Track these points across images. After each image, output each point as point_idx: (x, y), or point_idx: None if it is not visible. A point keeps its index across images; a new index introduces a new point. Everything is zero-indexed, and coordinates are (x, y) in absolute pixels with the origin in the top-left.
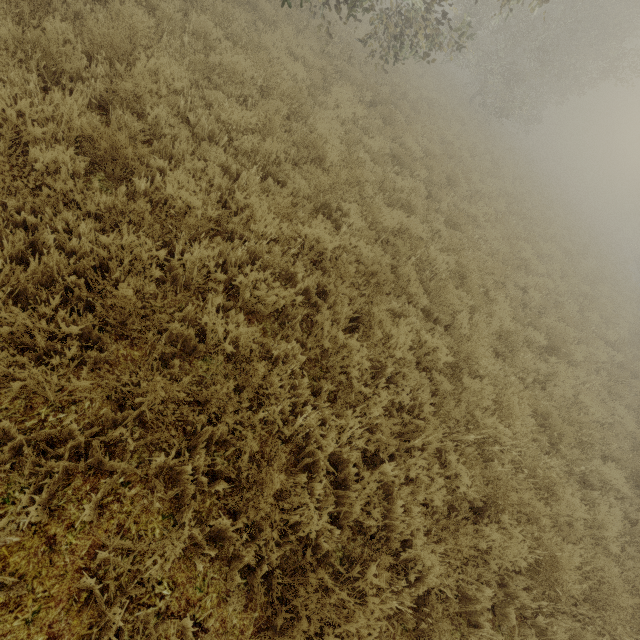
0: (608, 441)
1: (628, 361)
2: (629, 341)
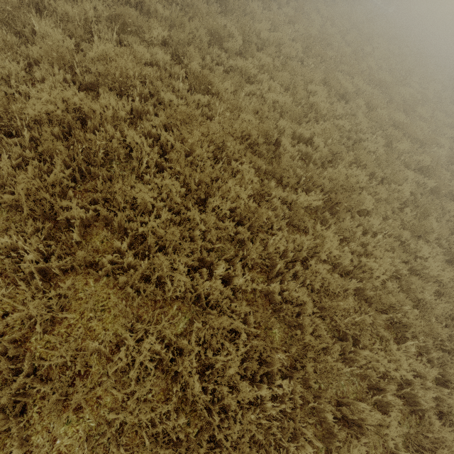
0: (400, 302)
1: (441, 184)
2: (448, 159)
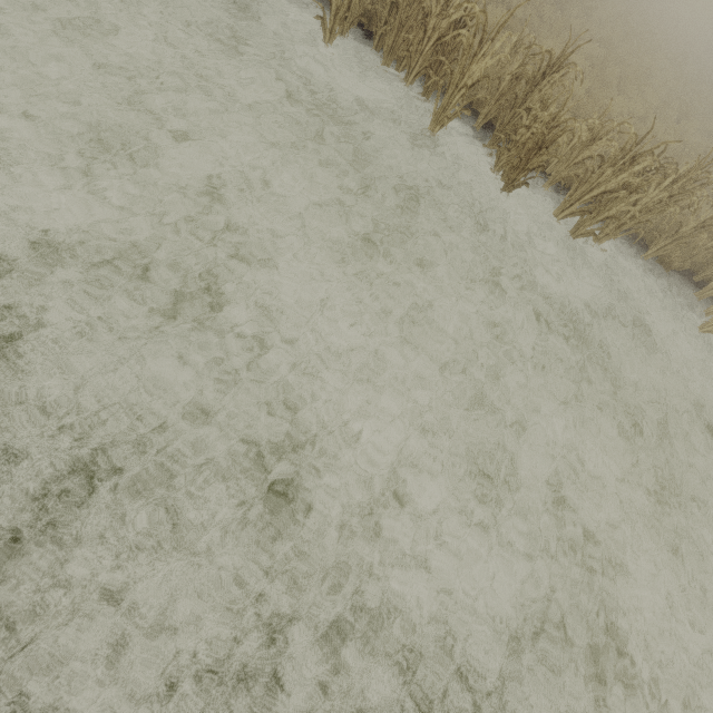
0: None
1: None
2: None
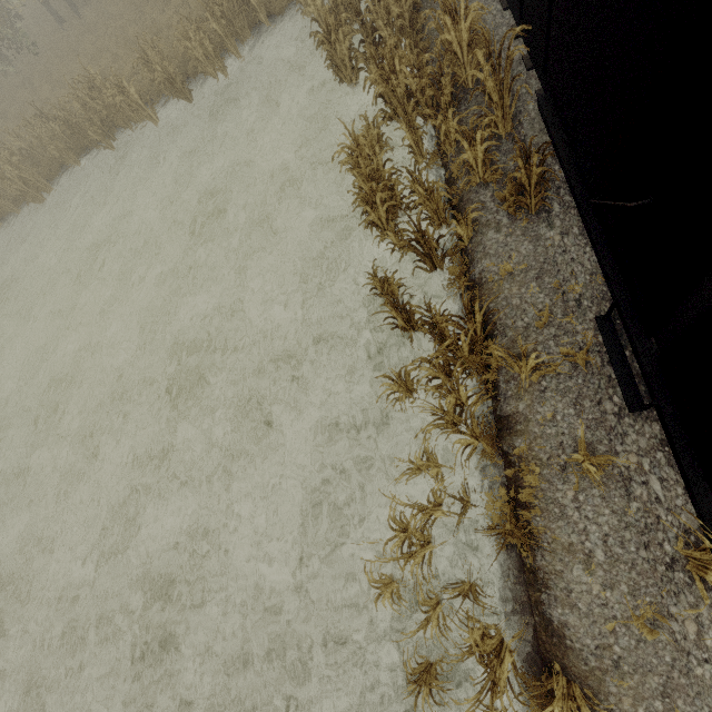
0: None
1: None
2: None
